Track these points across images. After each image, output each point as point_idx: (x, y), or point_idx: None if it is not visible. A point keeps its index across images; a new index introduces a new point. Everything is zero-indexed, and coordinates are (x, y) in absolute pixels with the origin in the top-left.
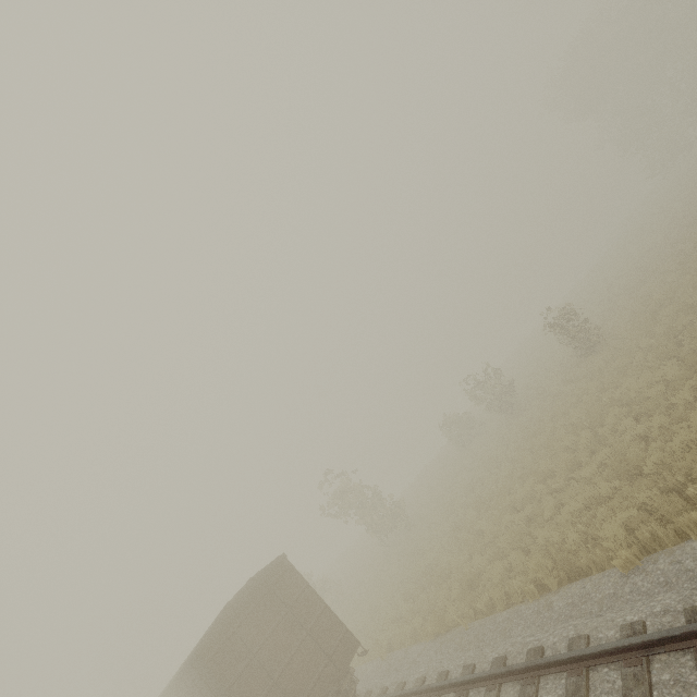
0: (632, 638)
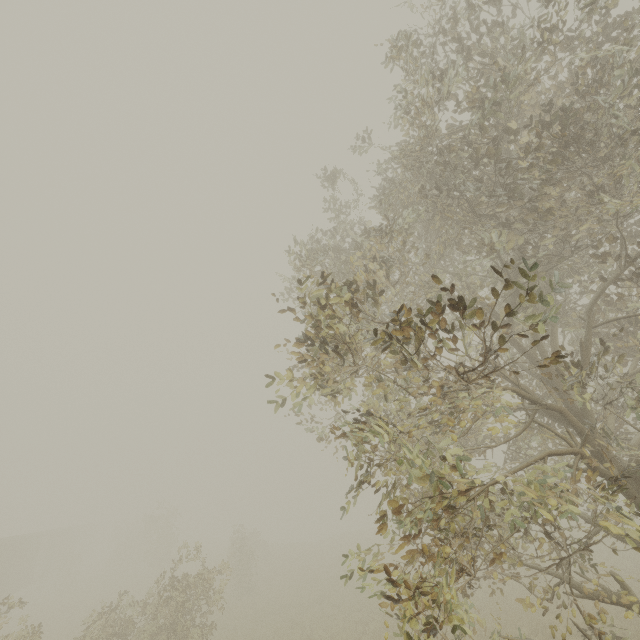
0: None
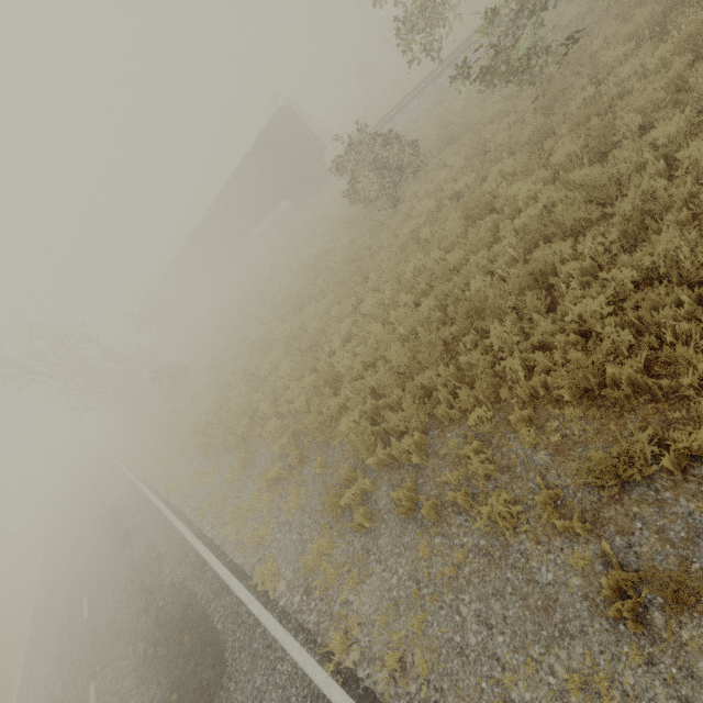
0: (429, 73)
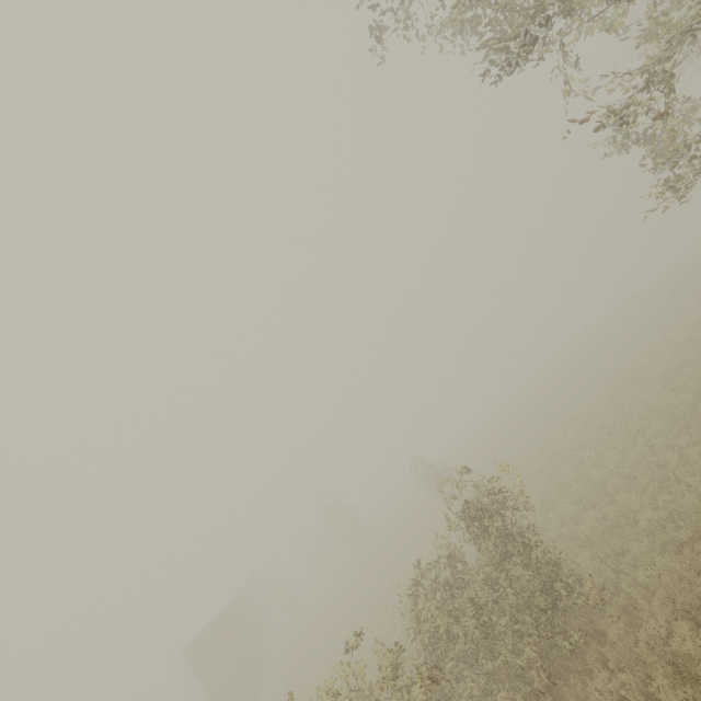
0: None
